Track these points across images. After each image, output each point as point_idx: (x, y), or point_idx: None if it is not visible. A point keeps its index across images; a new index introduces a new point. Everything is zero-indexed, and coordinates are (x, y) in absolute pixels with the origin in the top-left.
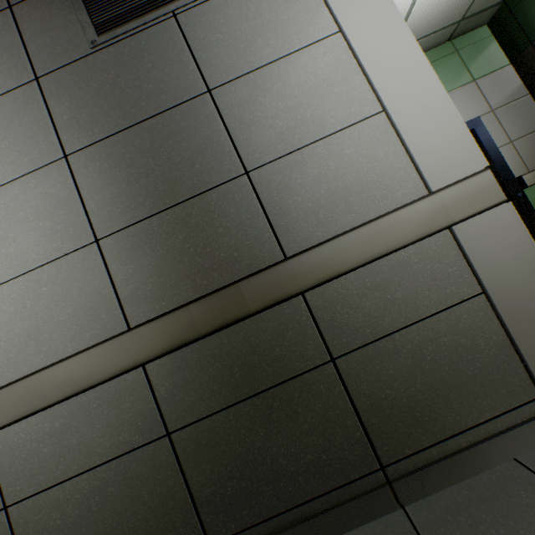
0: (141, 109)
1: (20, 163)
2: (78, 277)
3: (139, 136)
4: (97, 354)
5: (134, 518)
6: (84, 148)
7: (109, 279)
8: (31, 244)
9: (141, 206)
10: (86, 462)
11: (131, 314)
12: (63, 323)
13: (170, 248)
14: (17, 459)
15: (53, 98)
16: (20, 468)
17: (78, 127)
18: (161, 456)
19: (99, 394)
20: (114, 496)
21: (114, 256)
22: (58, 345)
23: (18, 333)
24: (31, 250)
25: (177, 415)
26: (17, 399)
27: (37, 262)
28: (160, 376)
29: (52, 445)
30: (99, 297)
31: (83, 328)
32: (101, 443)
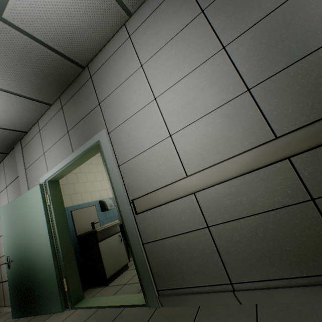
0: (274, 1)
1: (197, 59)
2: (237, 112)
3: (273, 19)
4: (258, 151)
5: (288, 245)
6: (235, 39)
7: (259, 110)
8: (208, 99)
9: (279, 63)
10: (252, 210)
11: (276, 129)
12: (231, 138)
13: (305, 84)
14: (211, 205)
15: (213, 18)
16: (213, 209)
17: (230, 29)
18: (307, 212)
19: (257, 175)
20: (273, 230)
21: (260, 96)
22: (228, 149)
23: (205, 145)
24: (208, 102)
25: (319, 188)
26: (212, 175)
27: (212, 108)
28: (303, 164)
29: (230, 200)
30: (252, 121)
31: (243, 139)
32: (261, 201)
